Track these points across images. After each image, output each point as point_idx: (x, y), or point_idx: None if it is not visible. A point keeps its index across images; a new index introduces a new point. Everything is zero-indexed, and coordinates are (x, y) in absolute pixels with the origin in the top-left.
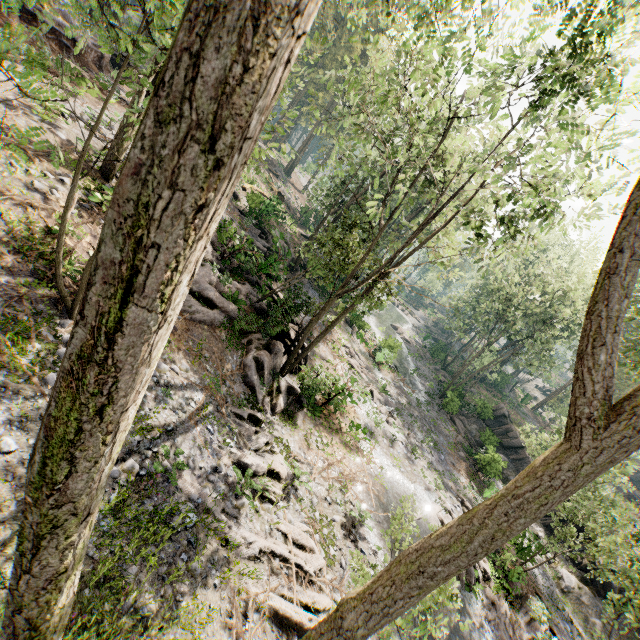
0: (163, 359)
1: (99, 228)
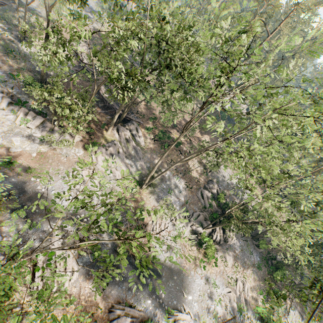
0: (185, 191)
1: (199, 174)
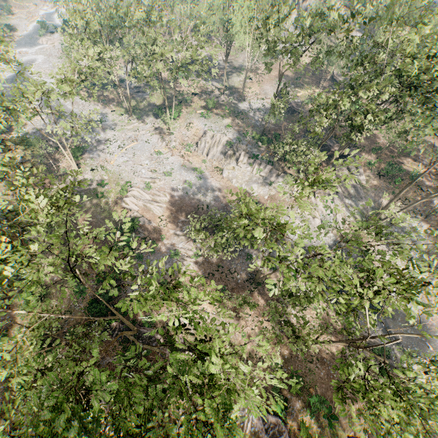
0: (428, 237)
1: None
